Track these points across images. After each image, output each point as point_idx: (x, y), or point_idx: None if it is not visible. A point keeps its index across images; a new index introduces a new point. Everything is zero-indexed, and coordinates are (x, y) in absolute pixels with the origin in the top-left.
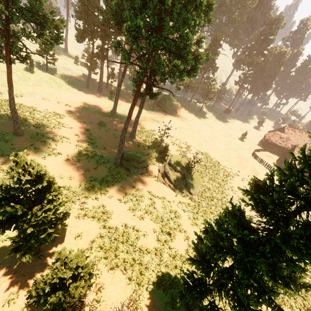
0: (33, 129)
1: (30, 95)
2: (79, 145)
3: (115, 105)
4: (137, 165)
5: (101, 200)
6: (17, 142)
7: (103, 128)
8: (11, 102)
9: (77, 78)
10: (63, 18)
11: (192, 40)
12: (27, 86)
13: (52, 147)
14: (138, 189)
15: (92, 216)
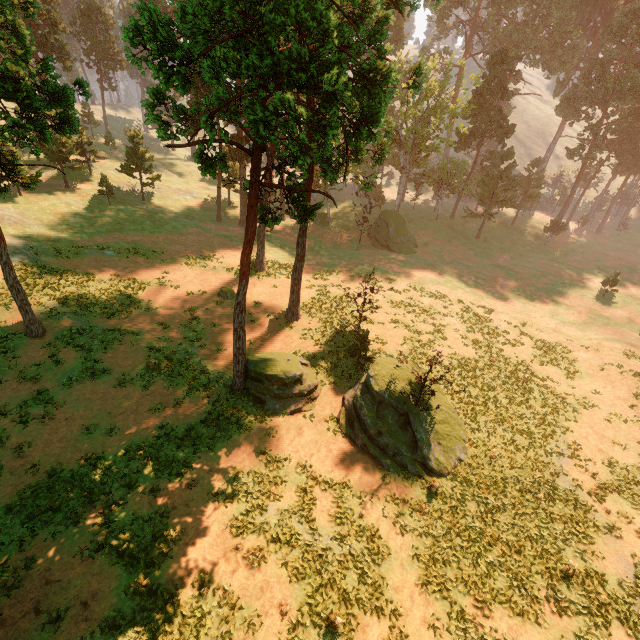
0: (69, 321)
1: (94, 252)
2: (158, 348)
3: (260, 248)
4: (280, 391)
5: (164, 495)
6: (26, 351)
7: (228, 301)
8: (6, 271)
9: (202, 206)
10: (81, 79)
11: (332, 24)
12: (94, 235)
13: (94, 357)
14: (274, 458)
15: (118, 549)
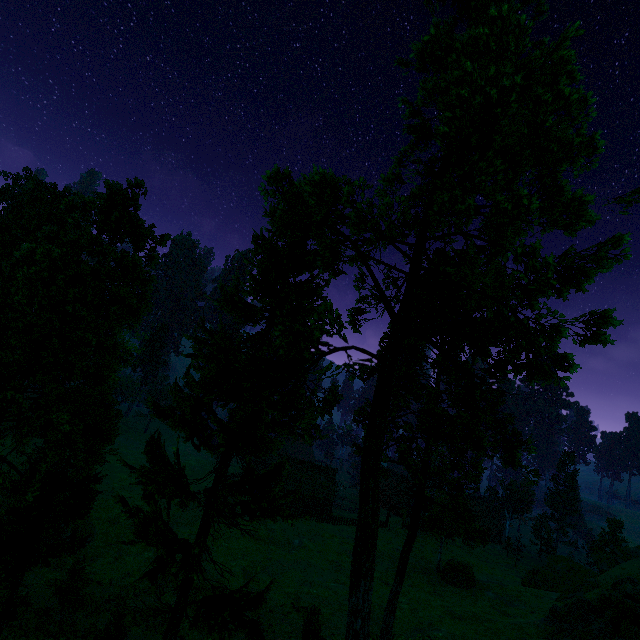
0: None
1: None
2: None
3: None
4: None
5: None
6: None
7: None
8: None
9: None
10: None
11: None
12: None
13: None
14: None
15: None
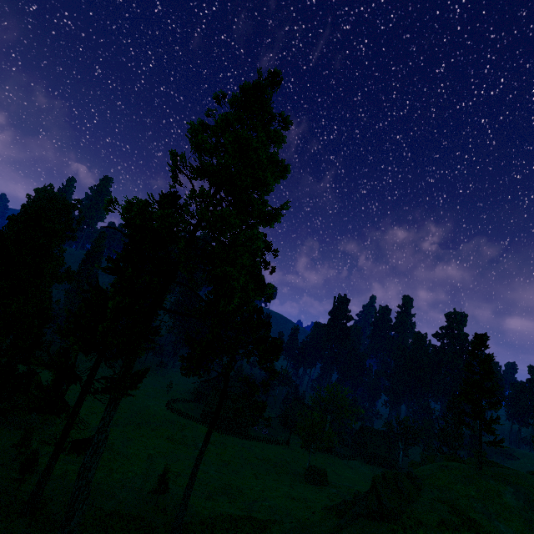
0: None
1: None
2: None
3: None
4: None
5: None
6: None
7: None
8: None
9: None
10: None
11: None
12: None
13: None
14: None
15: None
